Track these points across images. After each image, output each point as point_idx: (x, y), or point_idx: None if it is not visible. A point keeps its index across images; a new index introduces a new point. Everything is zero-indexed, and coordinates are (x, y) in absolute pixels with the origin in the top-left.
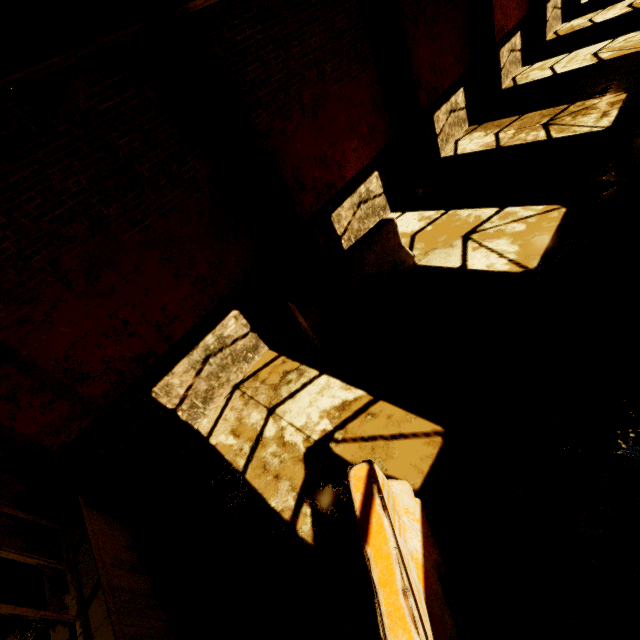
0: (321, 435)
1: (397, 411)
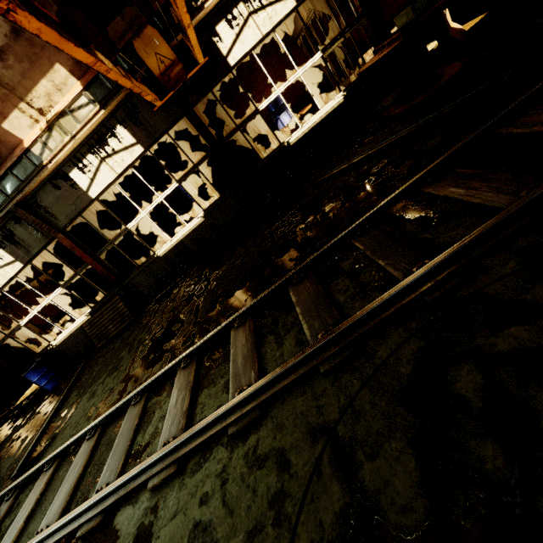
0: (429, 50)
1: (469, 22)
